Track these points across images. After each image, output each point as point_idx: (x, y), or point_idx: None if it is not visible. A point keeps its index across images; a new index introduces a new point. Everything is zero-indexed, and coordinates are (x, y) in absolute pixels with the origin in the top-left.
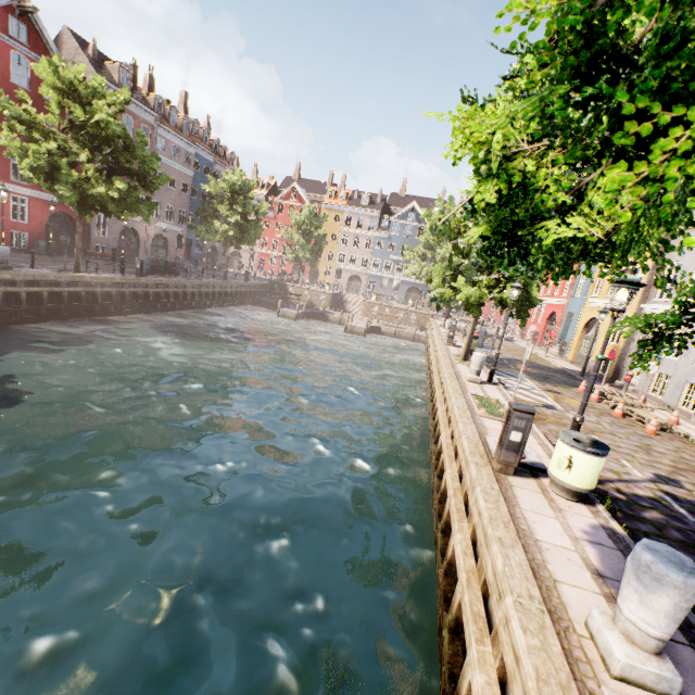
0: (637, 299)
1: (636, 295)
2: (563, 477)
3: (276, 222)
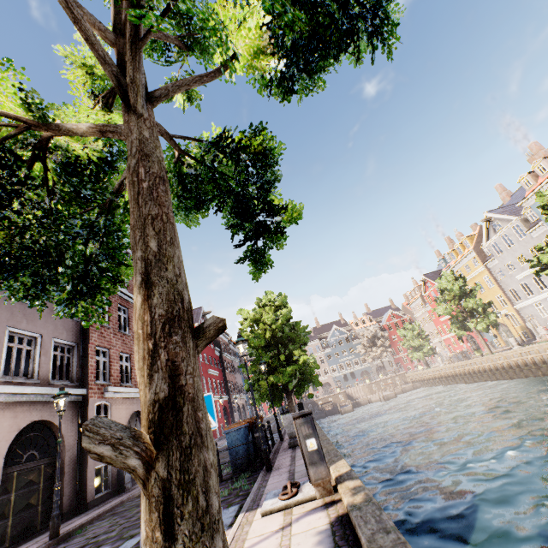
0: (510, 305)
1: (508, 305)
2: None
3: None
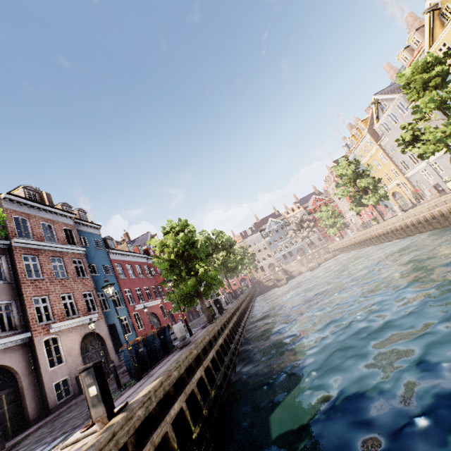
0: (401, 176)
1: (400, 175)
2: None
3: None
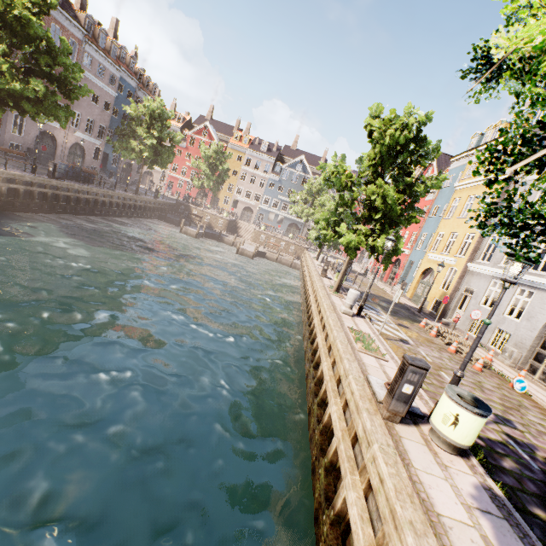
0: (466, 258)
1: (465, 256)
2: (447, 432)
3: (187, 151)
